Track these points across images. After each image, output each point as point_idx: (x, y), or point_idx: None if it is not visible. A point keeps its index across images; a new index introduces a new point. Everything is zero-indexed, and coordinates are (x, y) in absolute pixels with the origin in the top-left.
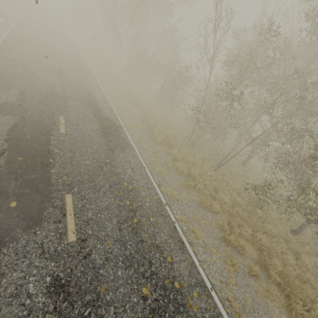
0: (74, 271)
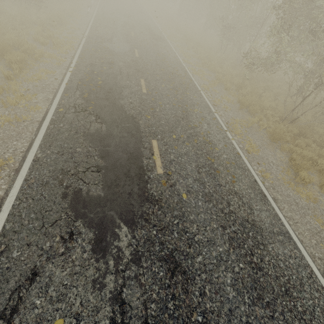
0: (138, 60)
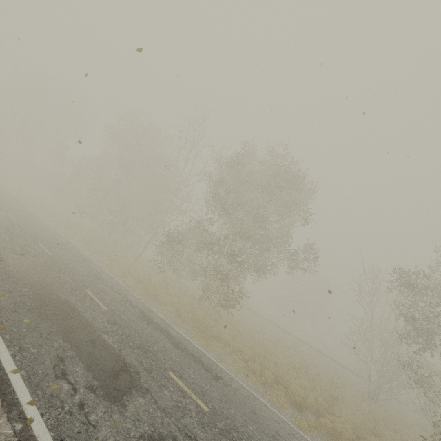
0: None
